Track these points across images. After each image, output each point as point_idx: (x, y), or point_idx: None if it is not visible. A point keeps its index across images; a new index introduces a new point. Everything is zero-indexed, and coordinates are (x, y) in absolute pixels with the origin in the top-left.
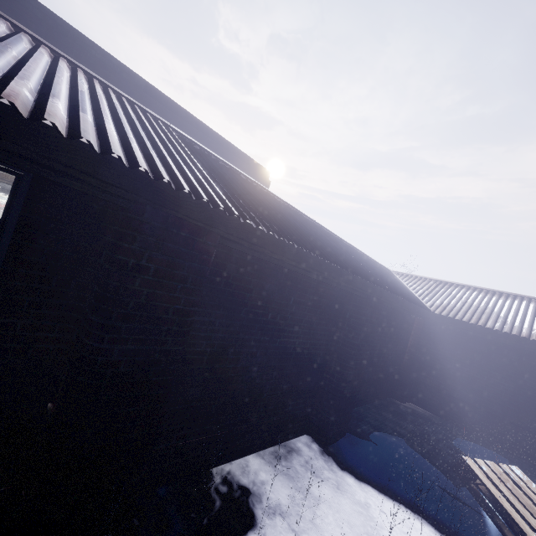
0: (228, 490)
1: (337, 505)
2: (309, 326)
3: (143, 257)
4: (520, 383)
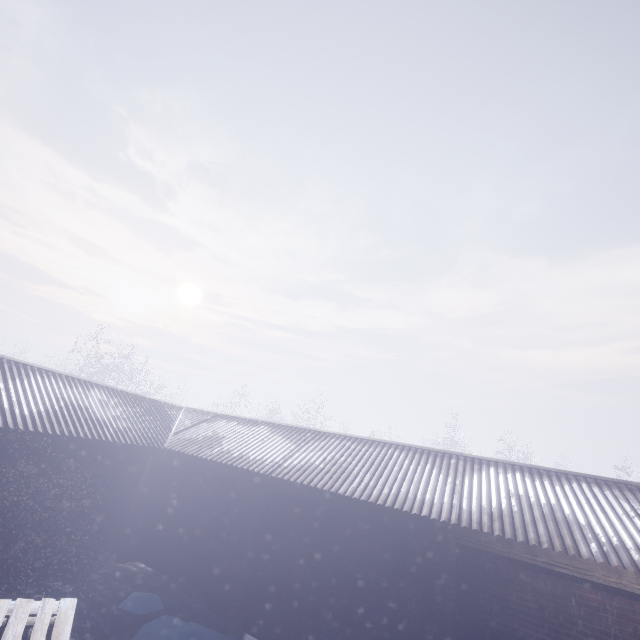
0: None
1: None
2: None
3: None
4: (218, 511)
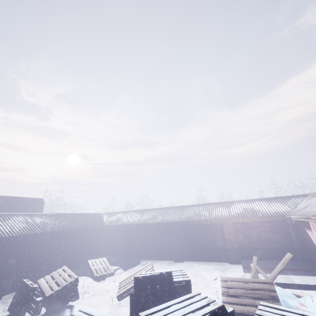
0: None
1: None
2: (49, 247)
3: (1, 248)
4: (126, 236)
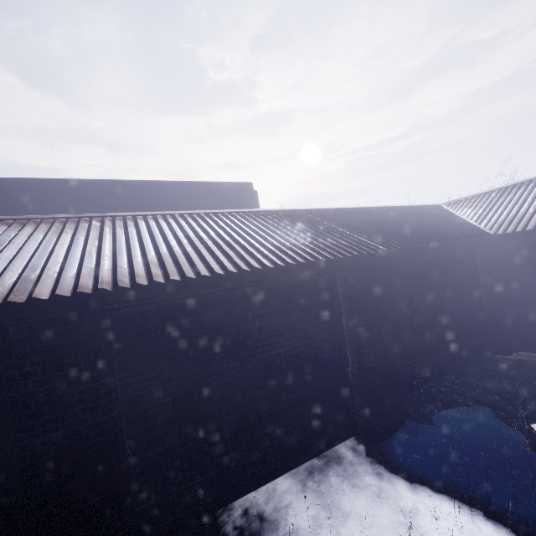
0: (245, 522)
1: (376, 517)
2: (290, 330)
3: (25, 365)
4: None
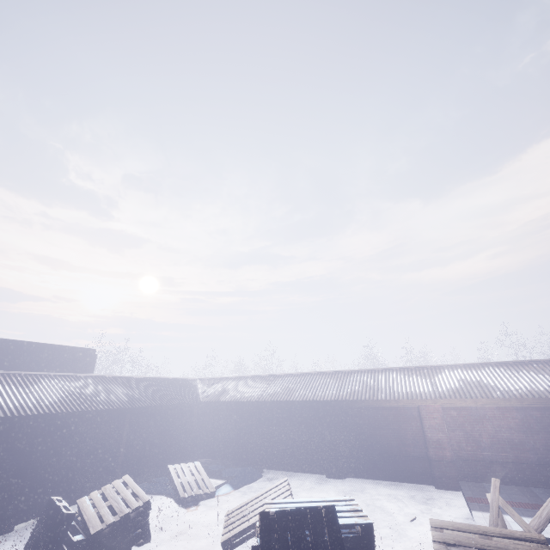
0: None
1: None
2: (101, 436)
3: (17, 436)
4: (237, 424)
